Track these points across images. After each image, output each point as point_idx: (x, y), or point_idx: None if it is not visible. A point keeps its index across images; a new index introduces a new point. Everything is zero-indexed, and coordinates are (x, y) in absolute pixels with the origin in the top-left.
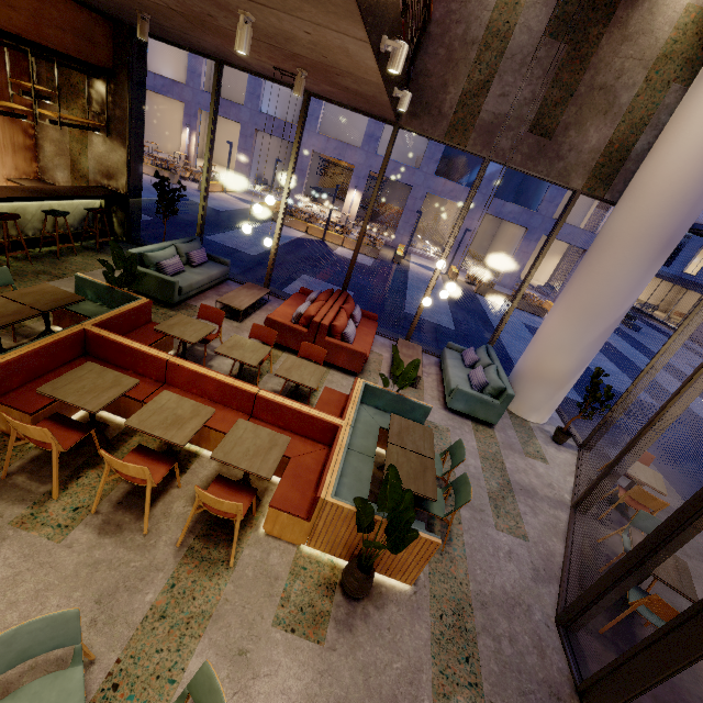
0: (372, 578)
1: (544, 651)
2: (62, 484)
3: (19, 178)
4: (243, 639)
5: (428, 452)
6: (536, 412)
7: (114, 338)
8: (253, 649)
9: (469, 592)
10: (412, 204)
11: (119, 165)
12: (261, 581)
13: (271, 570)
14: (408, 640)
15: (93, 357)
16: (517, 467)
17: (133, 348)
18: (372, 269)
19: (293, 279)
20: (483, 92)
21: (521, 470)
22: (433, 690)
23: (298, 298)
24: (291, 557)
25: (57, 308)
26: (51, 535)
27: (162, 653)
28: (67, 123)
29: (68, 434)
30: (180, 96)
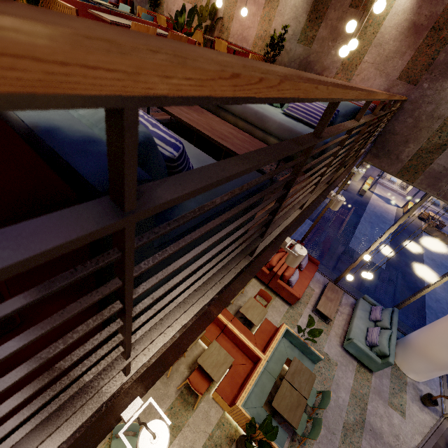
0: None
1: None
2: None
3: None
4: (190, 447)
5: (306, 393)
6: (415, 373)
7: None
8: None
9: None
10: None
11: None
12: (204, 422)
13: (209, 418)
14: None
15: None
16: (376, 411)
17: None
18: None
19: None
20: (438, 151)
21: (378, 415)
22: None
23: None
24: (219, 415)
25: None
26: None
27: None
28: None
29: None
30: None
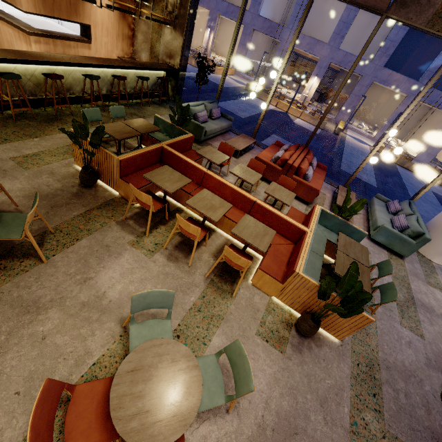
0: (319, 328)
1: (430, 410)
2: (149, 230)
3: (123, 57)
4: (240, 336)
5: (365, 262)
6: (441, 256)
7: (177, 154)
8: (245, 343)
9: (378, 357)
10: (358, 90)
11: (177, 49)
12: (249, 309)
13: (255, 305)
14: (335, 370)
15: (164, 164)
16: (420, 290)
17: (187, 161)
18: (319, 136)
19: (267, 136)
20: None
21: (422, 292)
22: (350, 403)
23: (274, 147)
24: (266, 301)
25: (148, 132)
26: (146, 254)
27: (199, 328)
28: (154, 19)
29: (155, 203)
30: (208, 5)
